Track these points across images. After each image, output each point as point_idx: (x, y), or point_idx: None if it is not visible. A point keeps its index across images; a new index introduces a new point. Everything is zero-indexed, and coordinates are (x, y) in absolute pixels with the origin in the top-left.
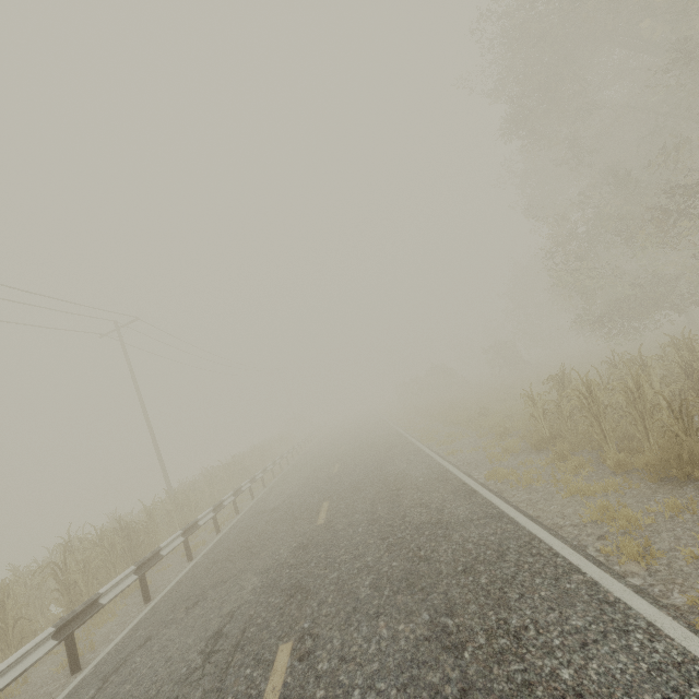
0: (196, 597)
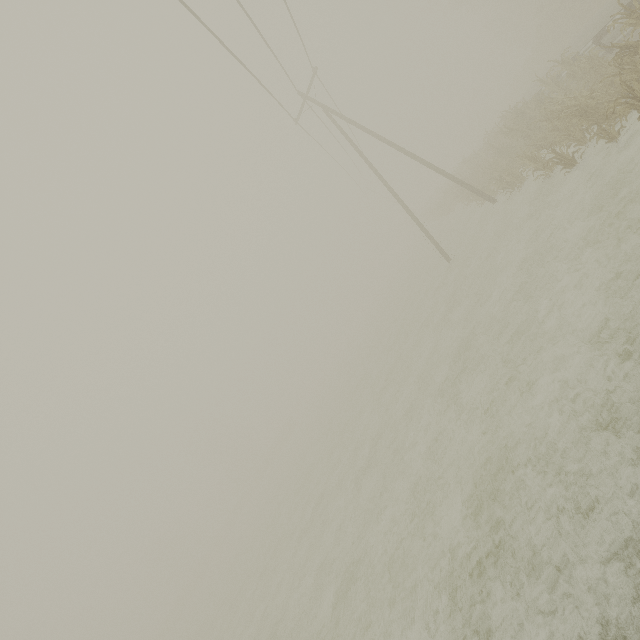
0: None
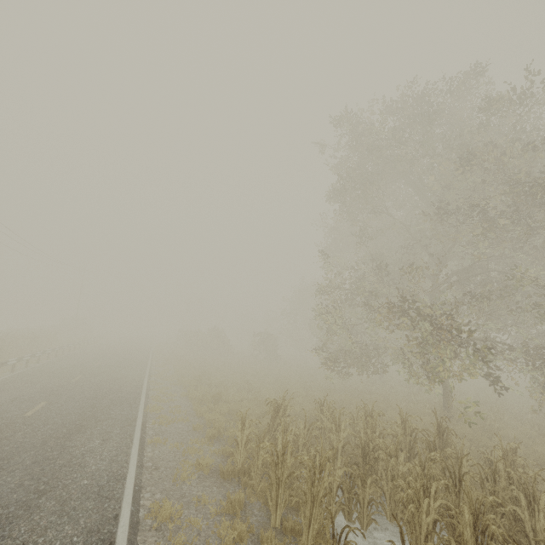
0: None
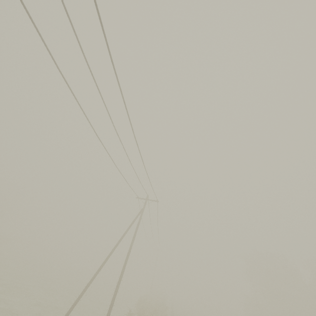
0: None
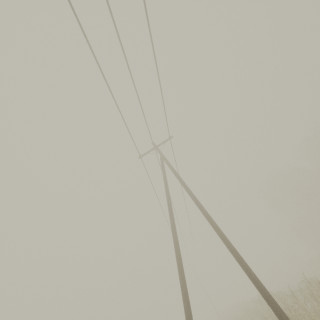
0: None
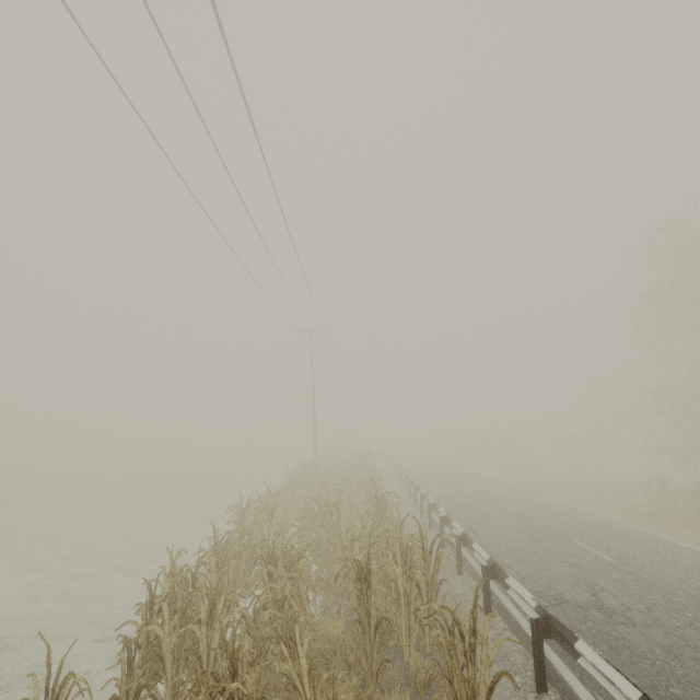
0: (473, 520)
